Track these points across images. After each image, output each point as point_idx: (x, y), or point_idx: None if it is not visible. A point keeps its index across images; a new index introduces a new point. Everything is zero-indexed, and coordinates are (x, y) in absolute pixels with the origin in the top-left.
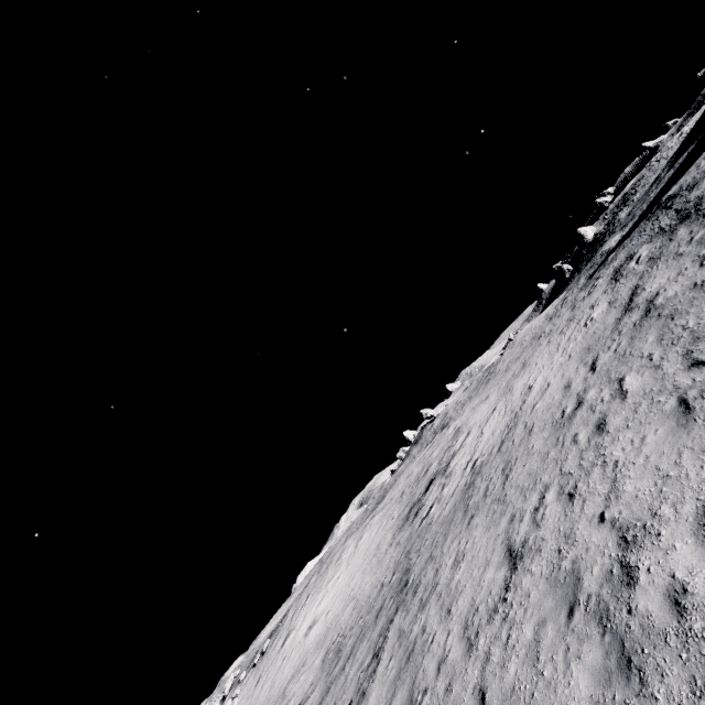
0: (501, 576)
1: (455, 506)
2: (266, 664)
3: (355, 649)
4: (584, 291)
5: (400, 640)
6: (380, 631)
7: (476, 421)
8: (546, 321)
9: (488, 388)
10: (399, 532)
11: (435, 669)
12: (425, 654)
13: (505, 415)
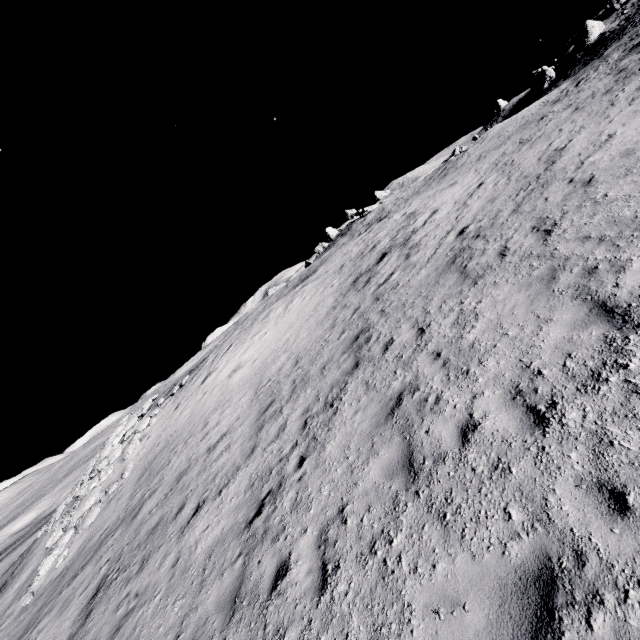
0: (594, 337)
1: (438, 270)
2: (185, 395)
3: (295, 395)
4: (637, 54)
5: (370, 394)
6: (332, 383)
7: (445, 201)
8: (547, 106)
9: (448, 179)
10: (344, 297)
11: (456, 435)
12: (426, 415)
13: (511, 183)
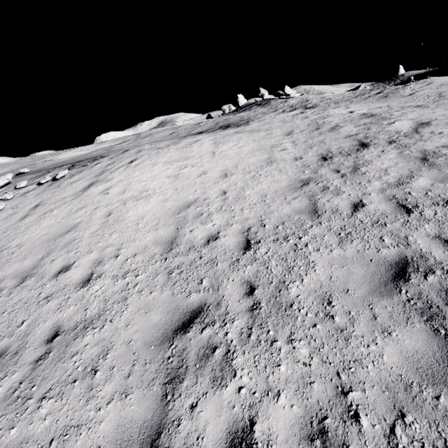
0: None
1: None
2: (54, 194)
3: (261, 332)
4: None
5: None
6: (384, 377)
7: (433, 118)
8: None
9: (398, 101)
10: (316, 173)
11: None
12: None
13: None
